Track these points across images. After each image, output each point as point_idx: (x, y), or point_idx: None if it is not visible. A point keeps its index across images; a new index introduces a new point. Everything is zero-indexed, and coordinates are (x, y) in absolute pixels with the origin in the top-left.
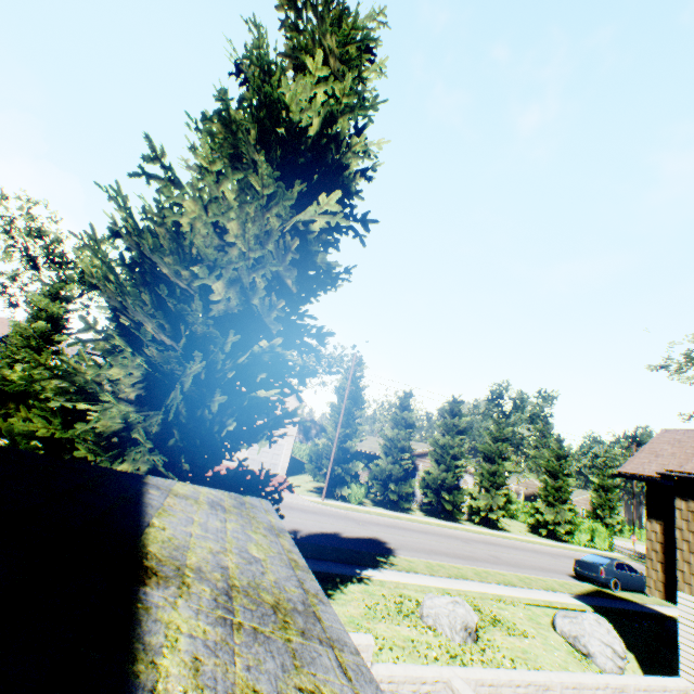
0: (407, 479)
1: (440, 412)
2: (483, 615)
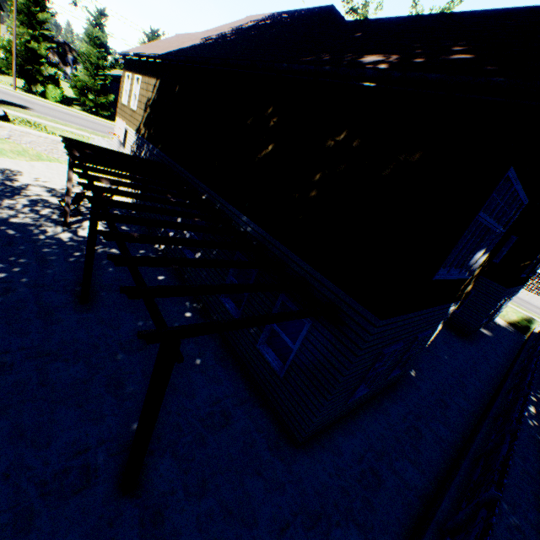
0: (107, 95)
1: (142, 44)
2: (33, 126)
